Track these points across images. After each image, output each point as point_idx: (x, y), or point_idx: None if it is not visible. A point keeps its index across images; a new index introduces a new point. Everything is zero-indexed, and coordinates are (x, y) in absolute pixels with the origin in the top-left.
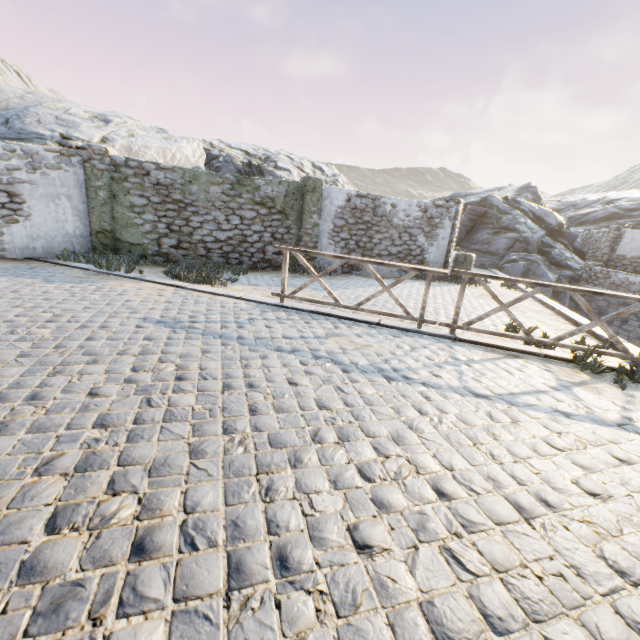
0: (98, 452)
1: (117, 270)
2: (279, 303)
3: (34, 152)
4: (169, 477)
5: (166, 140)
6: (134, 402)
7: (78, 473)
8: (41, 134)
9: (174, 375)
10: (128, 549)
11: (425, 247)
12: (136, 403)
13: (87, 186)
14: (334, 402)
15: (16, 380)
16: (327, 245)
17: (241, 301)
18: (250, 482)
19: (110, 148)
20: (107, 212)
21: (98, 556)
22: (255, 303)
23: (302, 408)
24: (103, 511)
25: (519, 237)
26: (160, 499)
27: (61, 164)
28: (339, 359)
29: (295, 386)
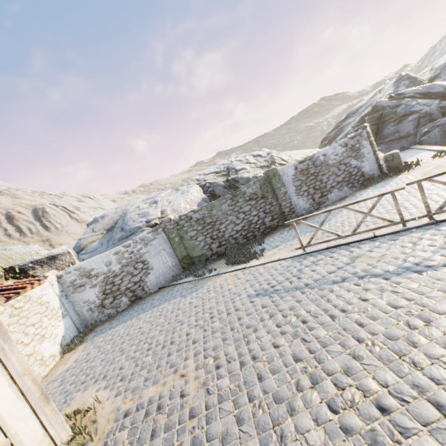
0: (312, 373)
1: (204, 274)
2: (303, 252)
3: (144, 237)
4: (357, 373)
5: (183, 194)
6: (298, 343)
7: (315, 385)
8: (138, 226)
9: (299, 321)
10: (377, 410)
11: (359, 165)
12: (300, 343)
13: (169, 239)
14: (399, 301)
15: (237, 352)
16: (297, 200)
17: (281, 261)
18: (400, 363)
19: (170, 216)
20: (182, 247)
21: (367, 417)
22: (289, 259)
23: (385, 312)
24: (346, 398)
25: (419, 115)
26: (365, 385)
27: (155, 236)
28: (374, 273)
29: (367, 301)
